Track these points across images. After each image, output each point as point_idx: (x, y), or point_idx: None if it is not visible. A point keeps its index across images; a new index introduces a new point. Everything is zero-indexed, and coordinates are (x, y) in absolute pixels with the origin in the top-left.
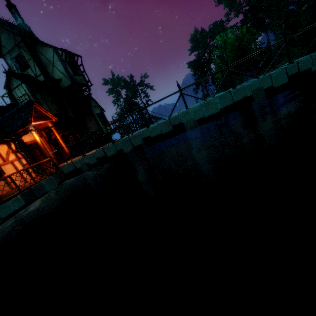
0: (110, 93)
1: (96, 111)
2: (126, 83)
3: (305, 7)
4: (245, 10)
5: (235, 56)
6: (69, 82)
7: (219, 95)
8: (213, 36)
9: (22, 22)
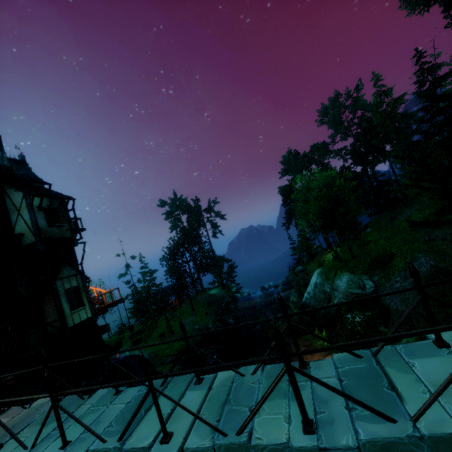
0: (165, 218)
1: (68, 284)
2: (188, 207)
3: (439, 136)
4: (356, 132)
5: (323, 205)
6: (34, 239)
7: (131, 442)
8: (310, 161)
9: (0, 155)
